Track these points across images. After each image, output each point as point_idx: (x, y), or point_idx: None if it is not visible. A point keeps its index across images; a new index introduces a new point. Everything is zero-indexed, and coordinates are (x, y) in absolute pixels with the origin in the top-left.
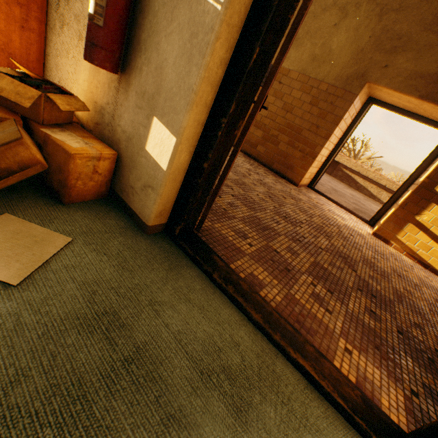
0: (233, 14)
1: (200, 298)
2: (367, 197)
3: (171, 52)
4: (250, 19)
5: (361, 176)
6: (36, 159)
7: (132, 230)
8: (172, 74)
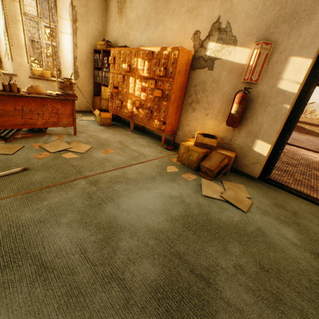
0: (291, 108)
1: (293, 198)
2: (317, 137)
3: (265, 119)
4: (294, 106)
5: (307, 124)
6: (226, 161)
7: (249, 180)
8: (266, 126)
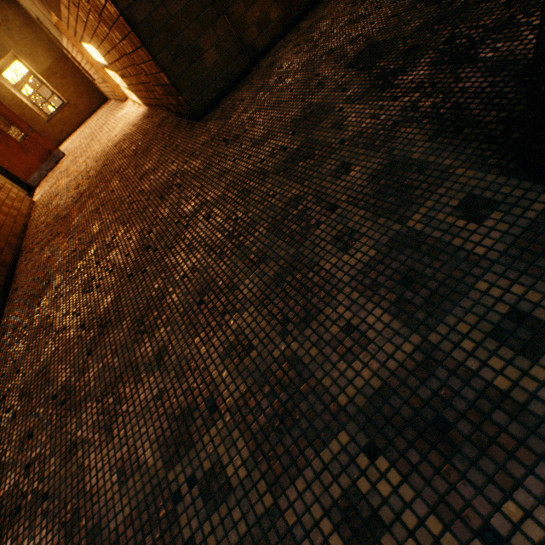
0: None
1: None
2: None
3: None
4: None
5: None
6: None
7: None
8: None
